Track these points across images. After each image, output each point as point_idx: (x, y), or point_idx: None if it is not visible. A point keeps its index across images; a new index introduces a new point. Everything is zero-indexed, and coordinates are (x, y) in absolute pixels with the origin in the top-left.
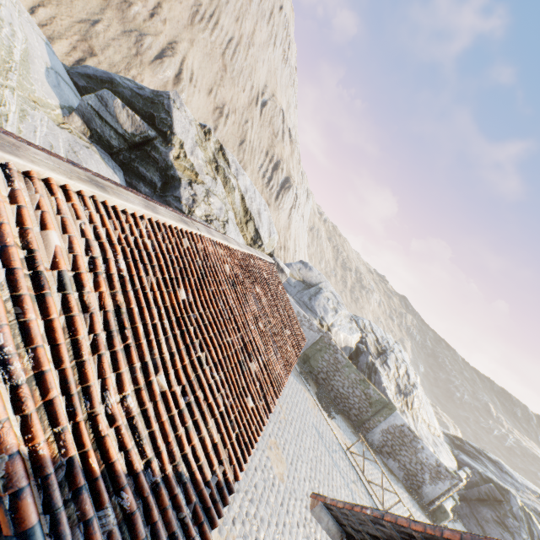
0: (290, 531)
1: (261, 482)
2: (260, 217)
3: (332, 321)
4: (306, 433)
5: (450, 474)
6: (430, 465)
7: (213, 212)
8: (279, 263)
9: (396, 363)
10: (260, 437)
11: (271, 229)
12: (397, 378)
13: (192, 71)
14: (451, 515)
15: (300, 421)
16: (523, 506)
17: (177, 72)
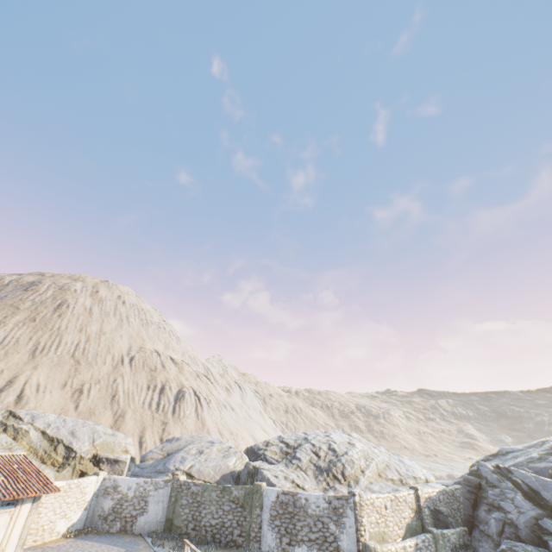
0: None
1: None
2: (74, 434)
3: (193, 464)
4: None
5: (343, 499)
6: (325, 510)
7: None
8: (109, 456)
9: (313, 449)
10: None
11: (96, 436)
12: (317, 461)
13: (39, 383)
14: (375, 545)
15: None
16: (495, 466)
17: (19, 394)
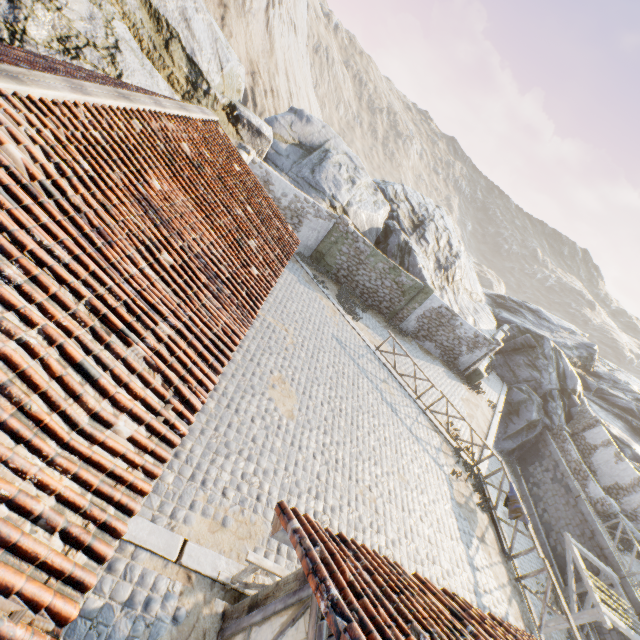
0: (304, 467)
1: (262, 431)
2: (190, 28)
3: (349, 199)
4: (324, 350)
5: (488, 342)
6: (468, 338)
7: (74, 28)
8: (251, 120)
9: (436, 234)
10: (257, 379)
11: (220, 52)
12: (437, 252)
13: None
14: (485, 375)
15: (315, 338)
16: (555, 347)
17: None
